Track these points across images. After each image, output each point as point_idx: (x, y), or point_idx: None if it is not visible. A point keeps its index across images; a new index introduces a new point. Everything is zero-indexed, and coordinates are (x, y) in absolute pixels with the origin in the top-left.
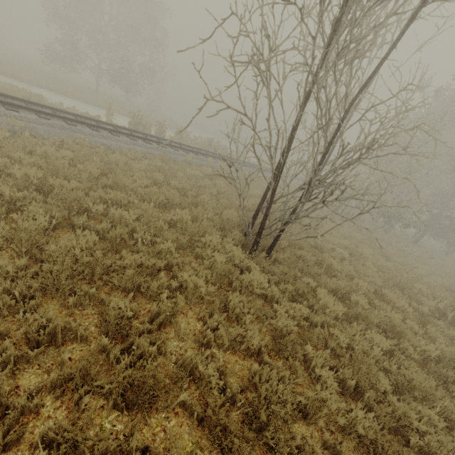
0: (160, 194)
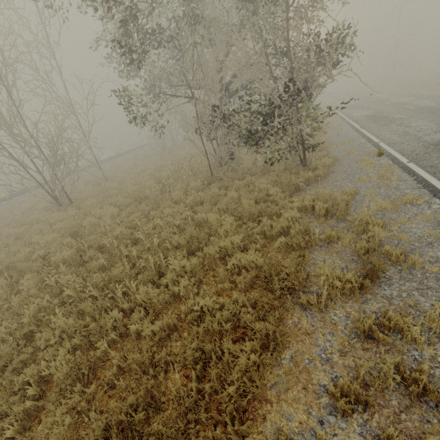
0: (4, 220)
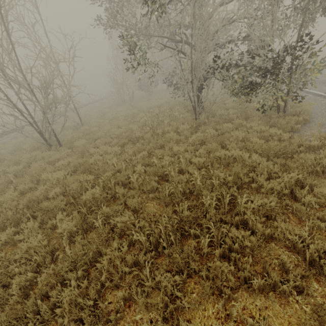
0: None
